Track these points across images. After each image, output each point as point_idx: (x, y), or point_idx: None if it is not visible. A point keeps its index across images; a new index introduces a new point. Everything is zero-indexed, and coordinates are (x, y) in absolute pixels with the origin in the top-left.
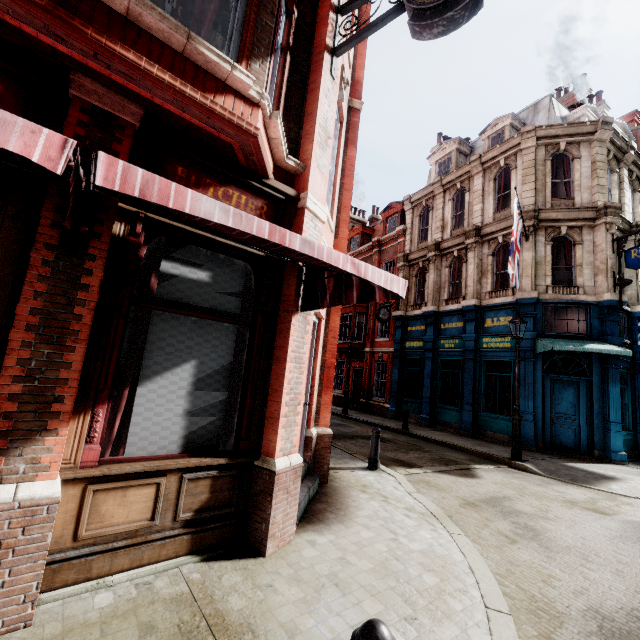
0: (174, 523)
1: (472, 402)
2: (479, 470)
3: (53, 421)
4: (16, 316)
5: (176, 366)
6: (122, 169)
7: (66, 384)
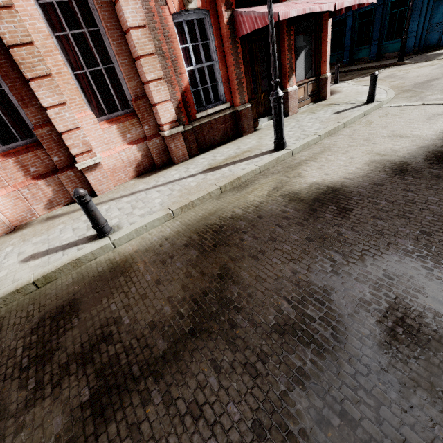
0: (307, 96)
1: (378, 38)
2: (381, 71)
3: (293, 72)
4: (285, 48)
5: (301, 53)
6: (338, 4)
7: (293, 63)
